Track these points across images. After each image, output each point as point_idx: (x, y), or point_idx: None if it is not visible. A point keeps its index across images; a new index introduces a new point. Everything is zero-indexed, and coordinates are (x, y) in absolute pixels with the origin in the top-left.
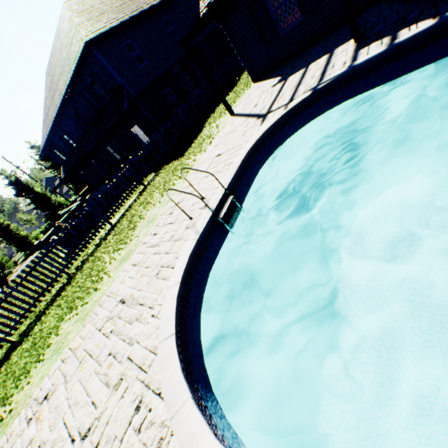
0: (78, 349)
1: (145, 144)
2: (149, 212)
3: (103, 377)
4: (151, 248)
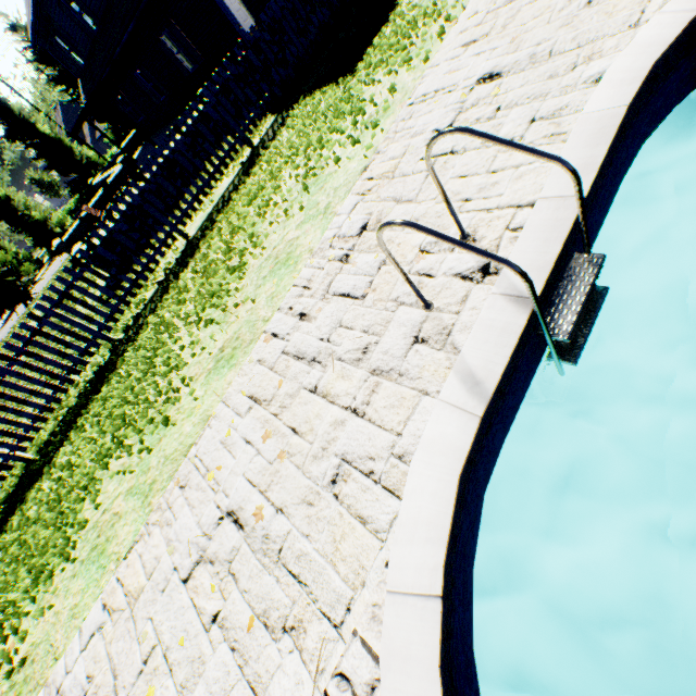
0: (138, 605)
1: (251, 30)
2: (274, 231)
3: None
4: (298, 365)
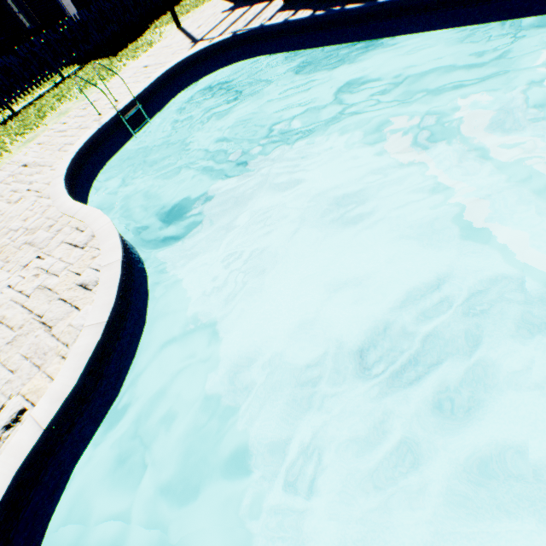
0: None
1: (68, 20)
2: (63, 105)
3: (6, 201)
4: (59, 133)
